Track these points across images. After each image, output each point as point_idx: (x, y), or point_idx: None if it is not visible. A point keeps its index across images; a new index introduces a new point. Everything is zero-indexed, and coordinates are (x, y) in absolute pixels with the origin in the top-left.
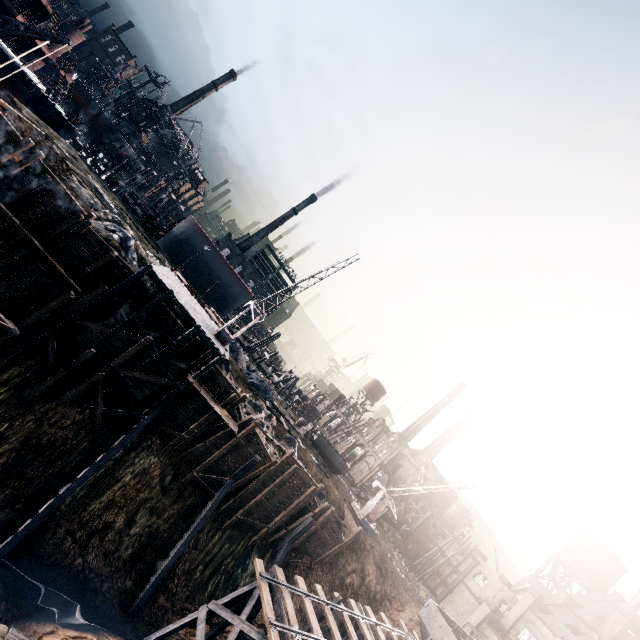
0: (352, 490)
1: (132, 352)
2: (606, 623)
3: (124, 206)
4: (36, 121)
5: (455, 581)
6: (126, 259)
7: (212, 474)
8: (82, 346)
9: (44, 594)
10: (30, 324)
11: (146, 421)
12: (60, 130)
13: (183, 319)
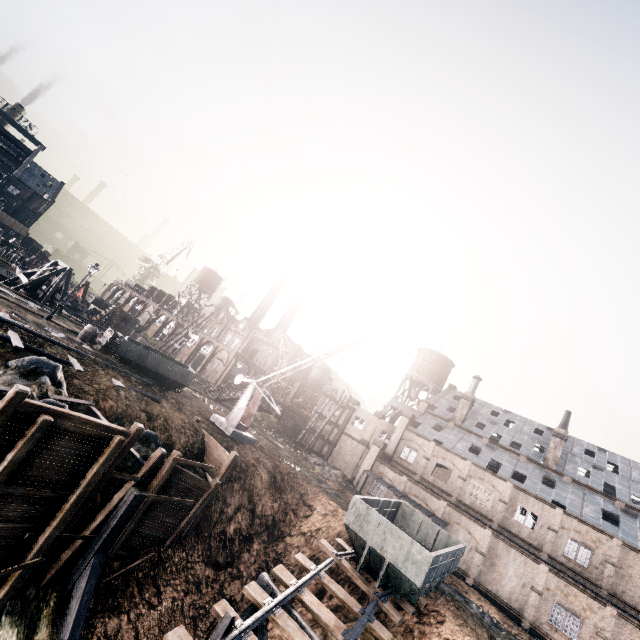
0: (209, 397)
1: None
2: (457, 412)
3: None
4: None
5: (337, 435)
6: None
7: None
8: None
9: None
10: None
11: None
12: None
13: None
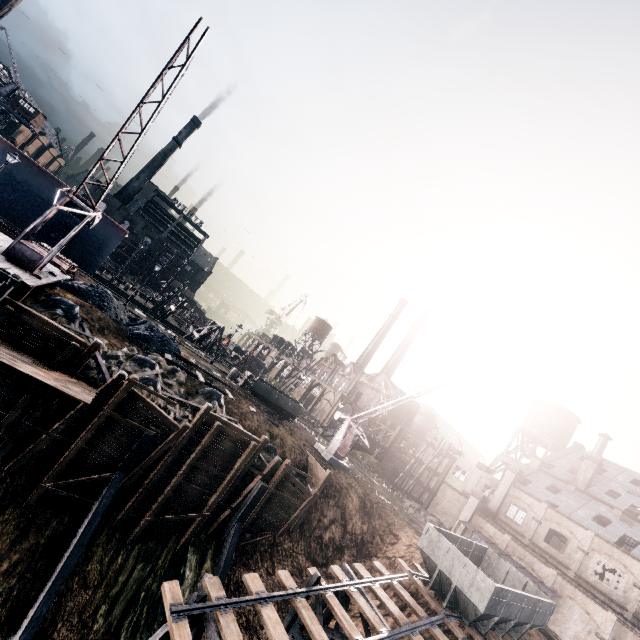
0: (315, 431)
1: None
2: (579, 473)
3: None
4: None
5: (437, 484)
6: None
7: (82, 476)
8: None
9: None
10: None
11: None
12: None
13: None
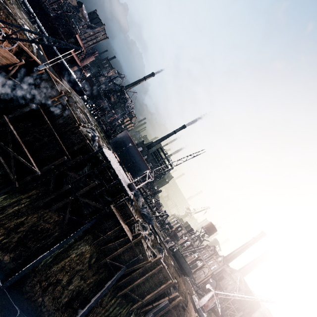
0: (193, 287)
1: (87, 189)
2: None
3: (98, 124)
4: (68, 87)
5: None
6: (92, 145)
7: (116, 262)
8: (65, 183)
9: (18, 315)
10: (45, 170)
11: (87, 226)
12: (78, 92)
13: (114, 176)
